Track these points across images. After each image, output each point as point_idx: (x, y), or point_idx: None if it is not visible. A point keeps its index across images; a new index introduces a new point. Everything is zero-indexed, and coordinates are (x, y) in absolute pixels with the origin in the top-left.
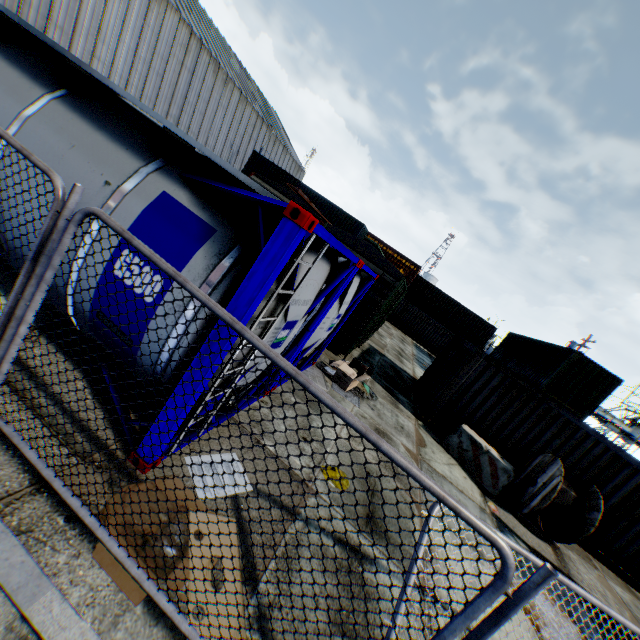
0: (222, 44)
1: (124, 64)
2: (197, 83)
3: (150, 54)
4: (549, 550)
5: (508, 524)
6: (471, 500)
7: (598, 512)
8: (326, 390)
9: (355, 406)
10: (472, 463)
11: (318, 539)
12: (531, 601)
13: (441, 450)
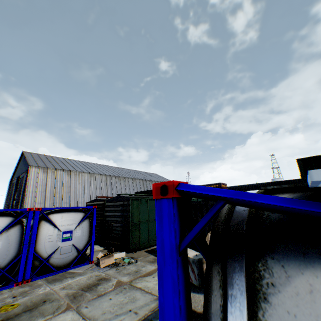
0: (123, 170)
1: (88, 198)
2: (114, 186)
3: (95, 190)
4: None
5: None
6: (152, 295)
7: None
8: (82, 271)
9: (99, 272)
10: None
11: None
12: None
13: None
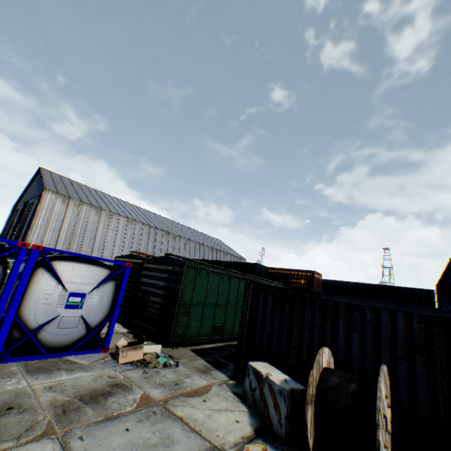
0: (175, 224)
1: (118, 253)
2: (158, 244)
3: (130, 243)
4: None
5: None
6: (202, 438)
7: (376, 396)
8: (88, 363)
9: (115, 371)
10: (261, 402)
11: None
12: None
13: (230, 399)
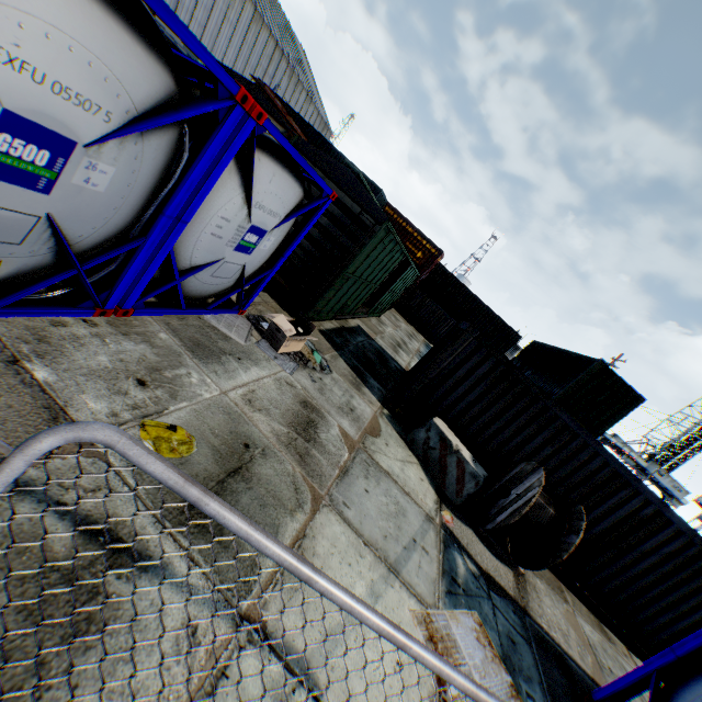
0: None
1: None
2: None
3: None
4: (509, 576)
5: (462, 540)
6: (417, 505)
7: (577, 536)
8: (243, 343)
9: (284, 371)
10: (437, 464)
11: (30, 519)
12: (451, 641)
13: (401, 445)
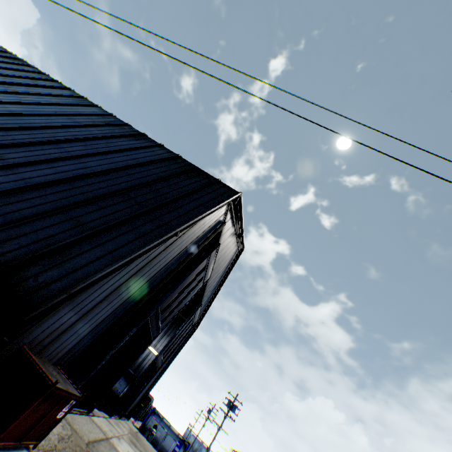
0: None
1: None
2: None
3: None
4: None
5: None
6: None
7: None
8: None
9: None
10: None
11: None
12: None
13: None
